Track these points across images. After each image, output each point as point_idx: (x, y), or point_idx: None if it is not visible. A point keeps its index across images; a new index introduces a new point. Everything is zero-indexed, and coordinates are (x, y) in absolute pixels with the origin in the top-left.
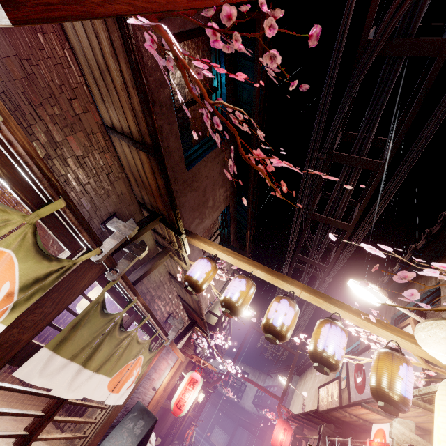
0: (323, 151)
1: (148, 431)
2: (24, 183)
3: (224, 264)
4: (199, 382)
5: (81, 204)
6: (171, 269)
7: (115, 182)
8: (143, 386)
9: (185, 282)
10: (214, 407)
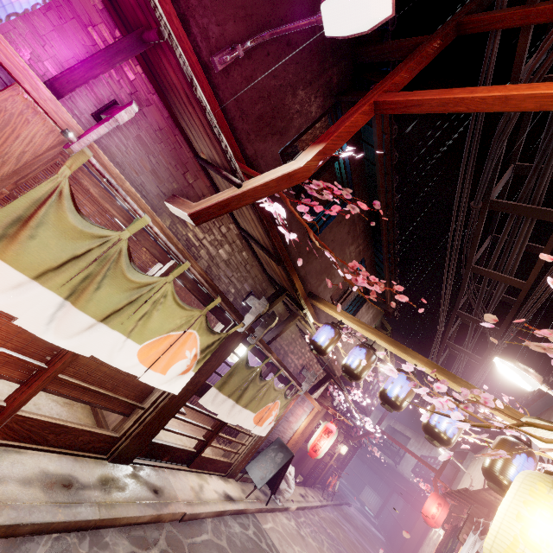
0: (477, 199)
1: (286, 462)
2: (198, 289)
3: (349, 329)
4: (334, 433)
5: (229, 290)
6: (302, 327)
7: (250, 270)
8: (282, 426)
9: (311, 346)
10: (365, 465)
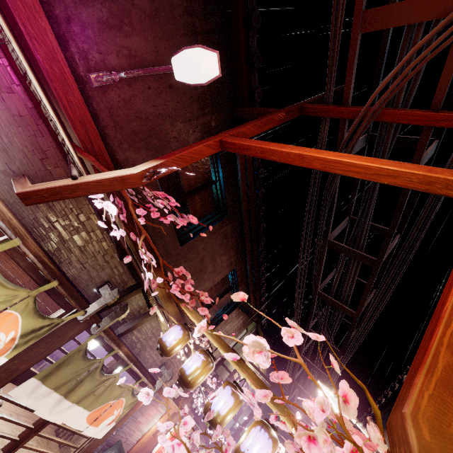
0: (319, 237)
1: None
2: (36, 269)
3: None
4: None
5: (80, 276)
6: None
7: (110, 260)
8: (128, 426)
9: (157, 344)
10: None
